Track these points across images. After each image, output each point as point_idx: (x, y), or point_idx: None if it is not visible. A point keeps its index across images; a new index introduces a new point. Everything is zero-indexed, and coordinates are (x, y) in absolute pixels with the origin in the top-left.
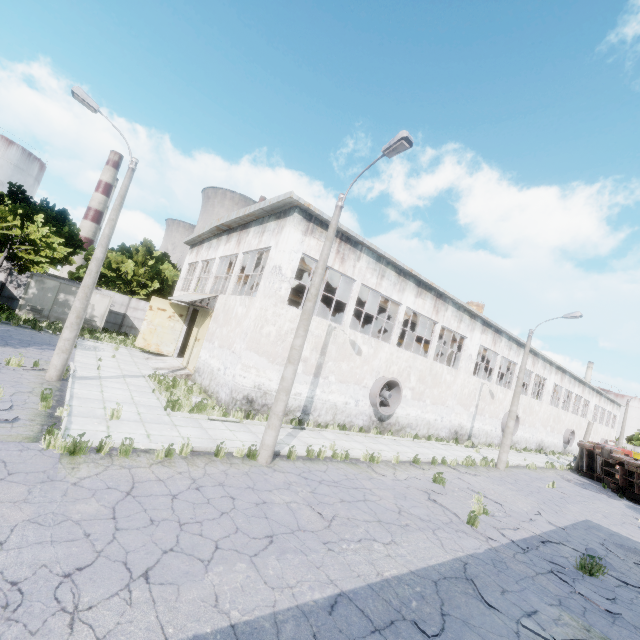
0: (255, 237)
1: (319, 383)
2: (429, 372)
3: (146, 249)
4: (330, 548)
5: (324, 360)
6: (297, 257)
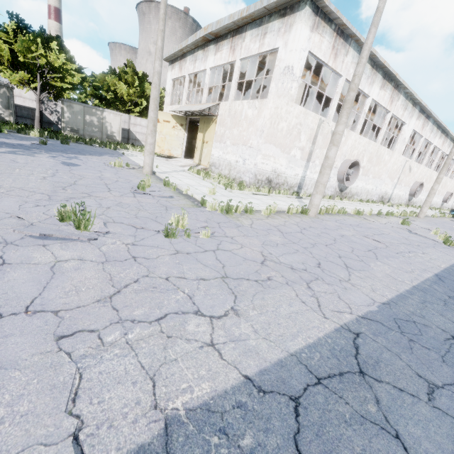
0: (254, 41)
1: (309, 166)
2: (376, 154)
3: (132, 69)
4: (402, 255)
5: (314, 148)
6: (304, 56)
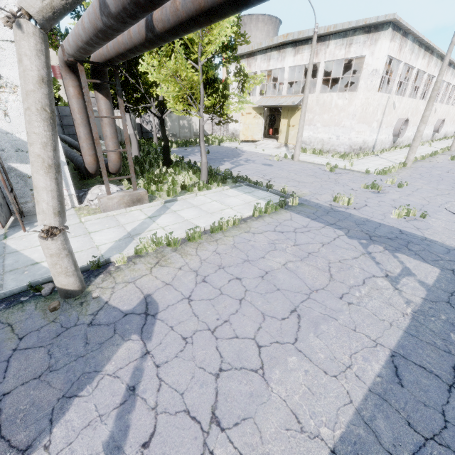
0: (339, 49)
1: (379, 131)
2: (415, 108)
3: None
4: None
5: (383, 118)
6: (385, 59)
